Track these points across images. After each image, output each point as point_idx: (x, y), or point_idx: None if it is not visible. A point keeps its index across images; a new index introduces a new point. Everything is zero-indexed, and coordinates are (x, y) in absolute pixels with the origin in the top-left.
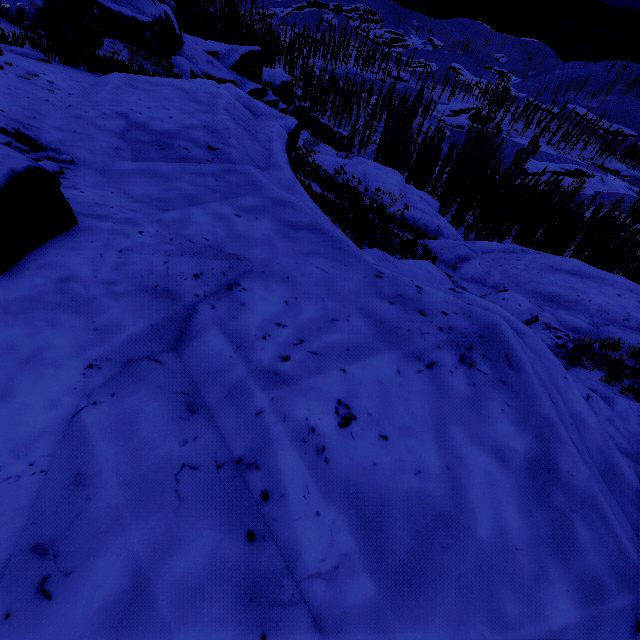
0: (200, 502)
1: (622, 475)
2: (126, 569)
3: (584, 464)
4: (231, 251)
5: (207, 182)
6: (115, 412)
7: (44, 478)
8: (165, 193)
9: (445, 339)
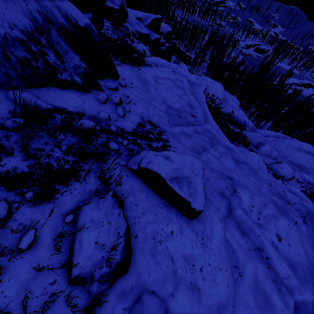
0: (256, 258)
1: None
2: (252, 272)
3: None
4: (227, 175)
5: (202, 138)
6: (230, 234)
7: (227, 250)
8: (194, 145)
9: (298, 214)
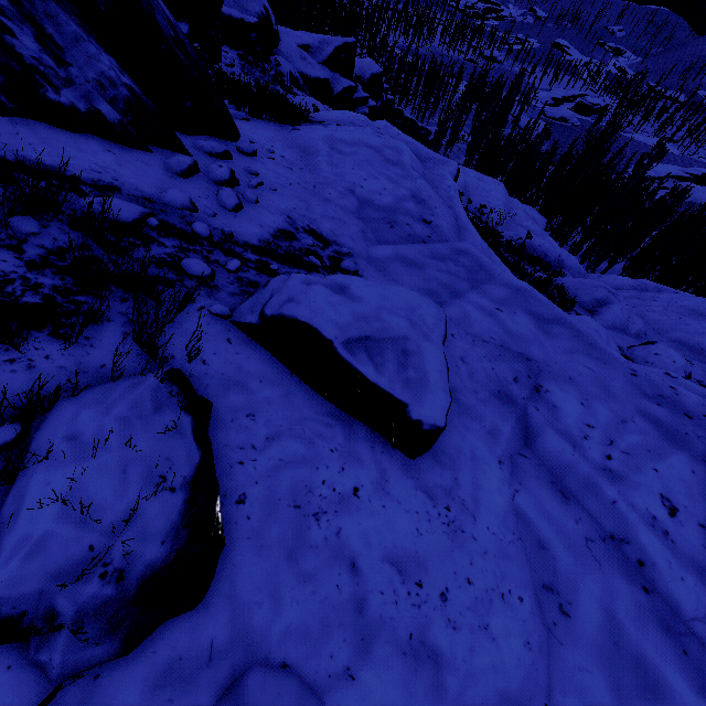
0: (608, 565)
1: None
2: (598, 604)
3: None
4: (517, 351)
5: (450, 268)
6: (530, 498)
7: (522, 543)
8: (428, 284)
9: None
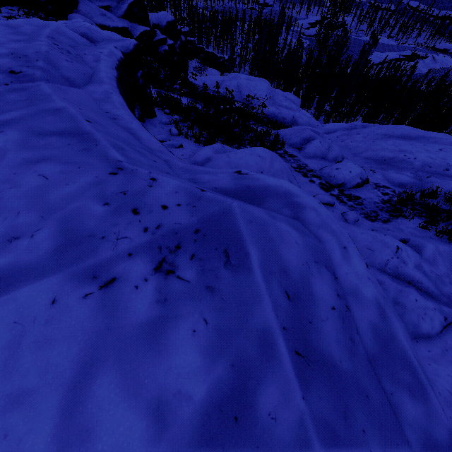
0: None
1: (397, 352)
2: None
3: (301, 392)
4: None
5: None
6: None
7: None
8: None
9: (144, 242)
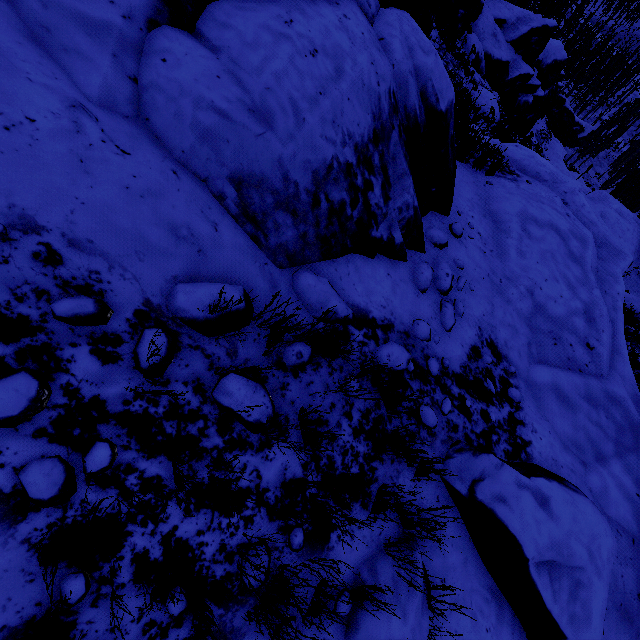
0: None
1: None
2: None
3: None
4: None
5: (600, 419)
6: None
7: None
8: (576, 434)
9: None
